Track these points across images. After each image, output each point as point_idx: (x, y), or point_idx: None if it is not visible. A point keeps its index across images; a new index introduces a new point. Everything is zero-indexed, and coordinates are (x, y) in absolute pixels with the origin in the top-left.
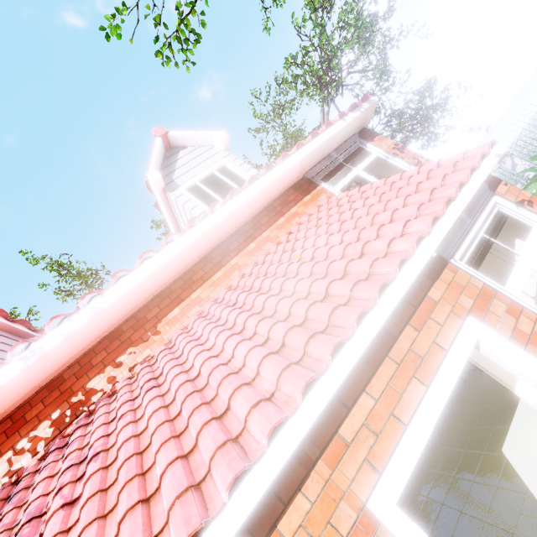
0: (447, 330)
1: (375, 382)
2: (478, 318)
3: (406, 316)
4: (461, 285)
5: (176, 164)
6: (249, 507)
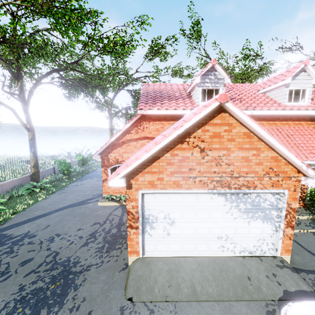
0: None
1: None
2: None
3: None
4: None
5: (296, 77)
6: None
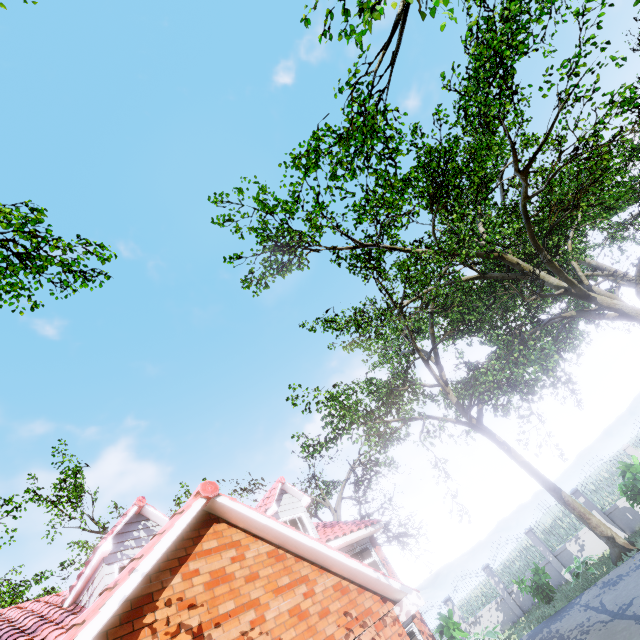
0: None
1: None
2: None
3: None
4: None
5: (281, 502)
6: None
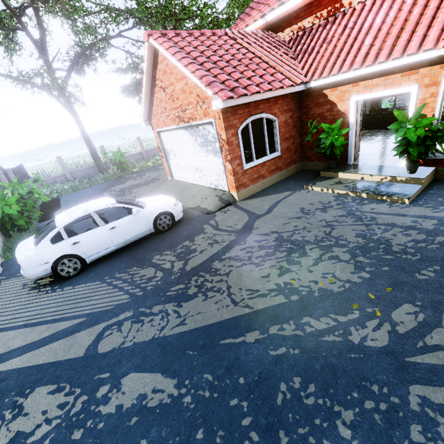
0: (408, 83)
1: (376, 80)
2: (421, 88)
3: (404, 70)
4: (434, 75)
5: None
6: (333, 81)
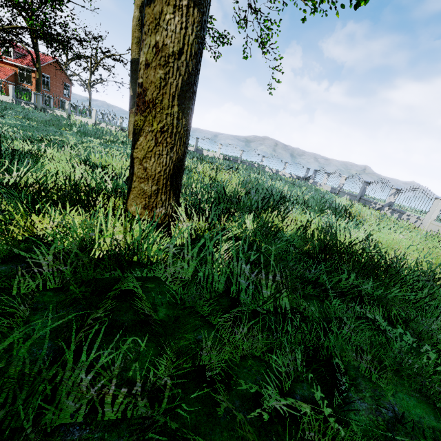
0: None
1: None
2: None
3: None
4: None
5: (5, 45)
6: None
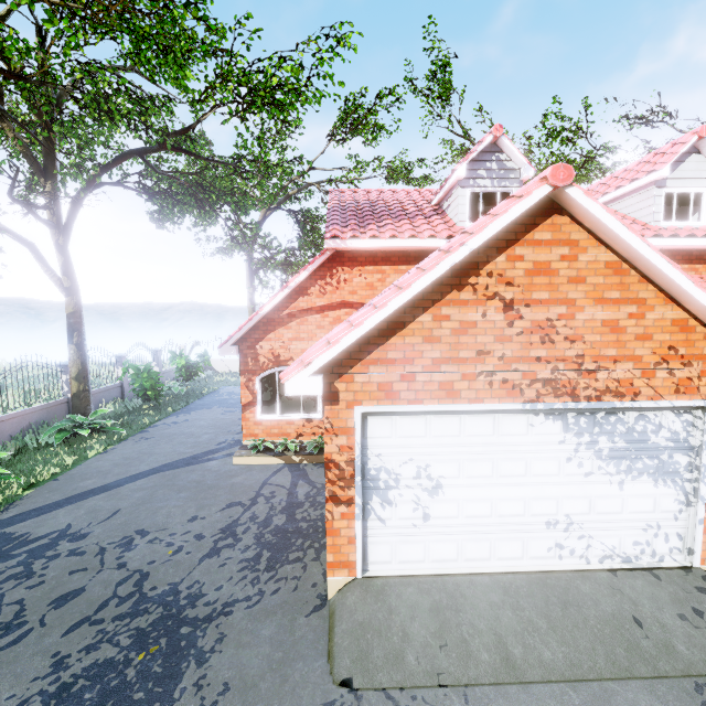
0: None
1: None
2: None
3: None
4: None
5: (680, 165)
6: None
